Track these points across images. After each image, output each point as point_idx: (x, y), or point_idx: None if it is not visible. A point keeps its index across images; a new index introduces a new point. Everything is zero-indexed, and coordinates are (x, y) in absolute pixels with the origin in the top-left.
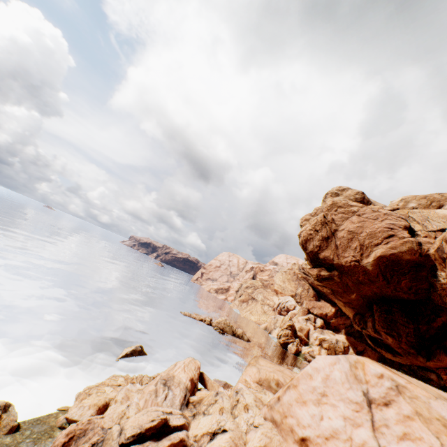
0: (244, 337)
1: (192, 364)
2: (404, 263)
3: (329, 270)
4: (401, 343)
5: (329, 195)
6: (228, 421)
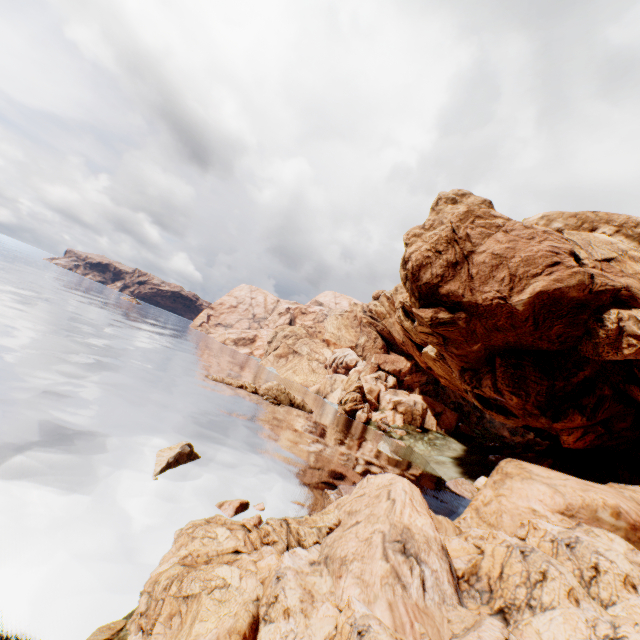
0: (306, 407)
1: (416, 492)
2: (566, 303)
3: (452, 311)
4: (526, 404)
5: (443, 201)
6: (624, 626)
